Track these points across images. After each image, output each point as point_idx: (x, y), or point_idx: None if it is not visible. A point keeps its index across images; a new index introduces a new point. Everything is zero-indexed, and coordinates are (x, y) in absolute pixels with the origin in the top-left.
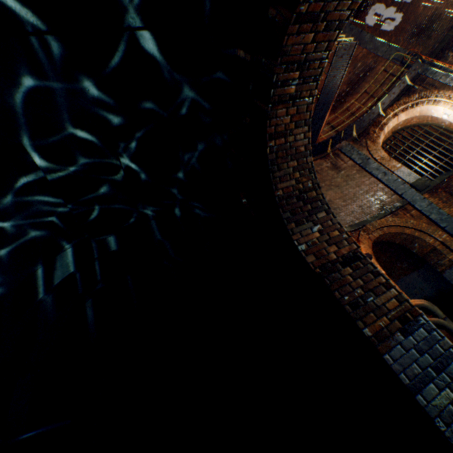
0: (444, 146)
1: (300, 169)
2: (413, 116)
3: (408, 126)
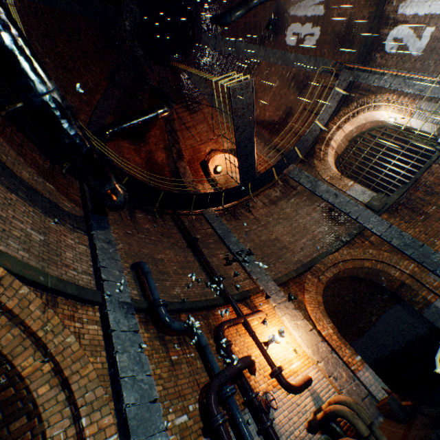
0: (407, 147)
1: None
2: (359, 124)
3: (363, 131)
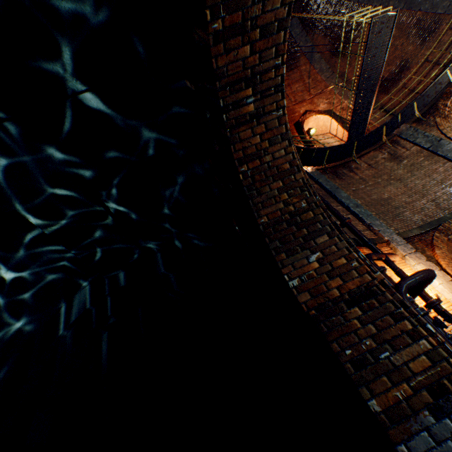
0: None
1: (288, 189)
2: None
3: None
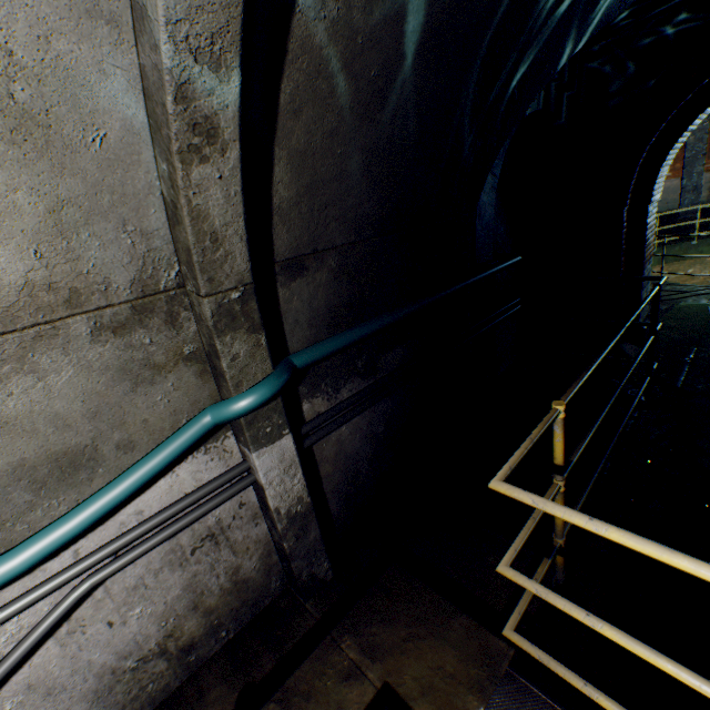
0: None
1: None
2: None
3: None
